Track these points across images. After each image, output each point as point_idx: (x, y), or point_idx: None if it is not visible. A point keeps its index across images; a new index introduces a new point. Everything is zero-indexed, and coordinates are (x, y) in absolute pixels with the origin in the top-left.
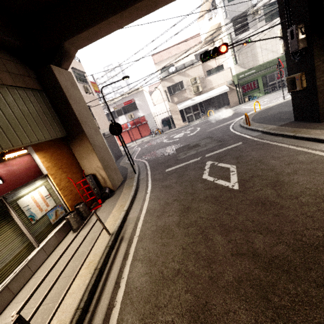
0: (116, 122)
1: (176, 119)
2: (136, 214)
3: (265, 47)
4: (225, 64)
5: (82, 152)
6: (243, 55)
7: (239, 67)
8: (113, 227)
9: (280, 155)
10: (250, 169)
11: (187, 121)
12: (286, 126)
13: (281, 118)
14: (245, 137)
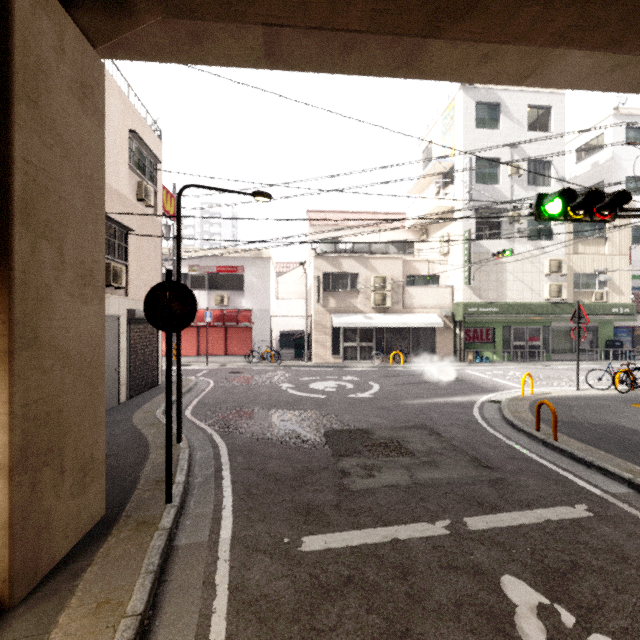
0: (183, 285)
1: (319, 344)
2: None
3: (521, 278)
4: (443, 277)
5: None
6: (483, 275)
7: (471, 292)
8: None
9: None
10: None
11: (342, 356)
12: None
13: None
14: (580, 487)
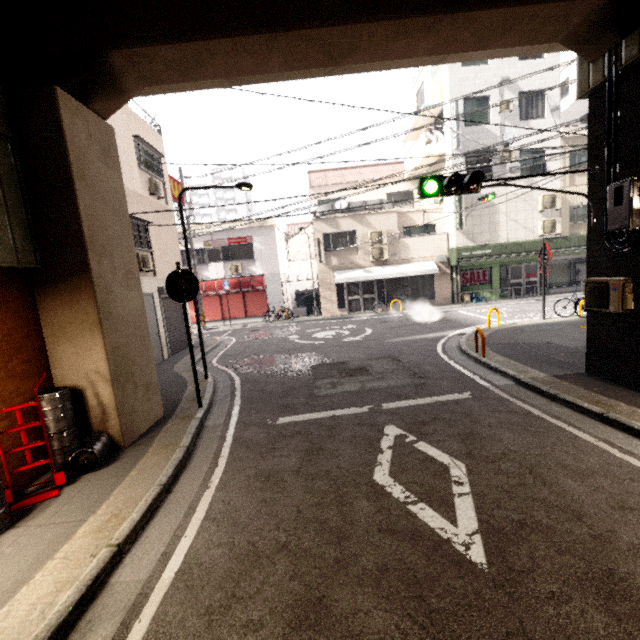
0: (188, 271)
1: (326, 299)
2: (144, 571)
3: (514, 217)
4: (439, 225)
5: (67, 321)
6: (475, 219)
7: (464, 237)
8: (36, 620)
9: (582, 464)
10: (511, 492)
11: (347, 308)
12: (572, 382)
13: (551, 357)
14: (477, 383)
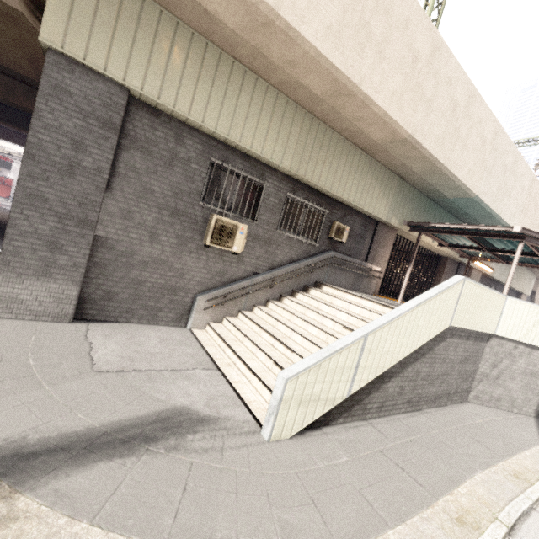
0: None
1: None
2: None
3: None
4: None
5: None
6: None
7: None
8: None
9: None
10: None
11: None
12: None
13: None
14: None
